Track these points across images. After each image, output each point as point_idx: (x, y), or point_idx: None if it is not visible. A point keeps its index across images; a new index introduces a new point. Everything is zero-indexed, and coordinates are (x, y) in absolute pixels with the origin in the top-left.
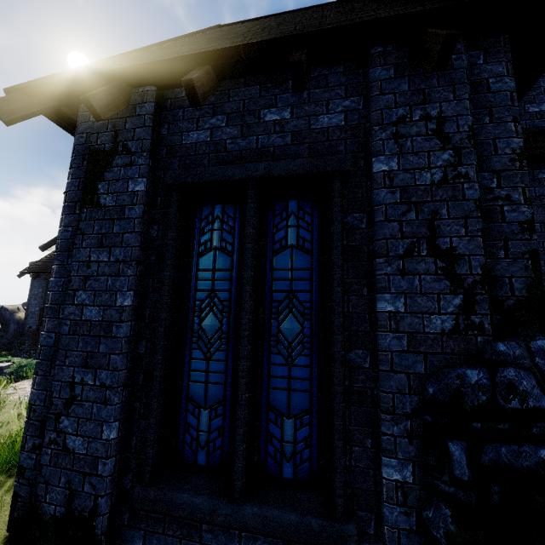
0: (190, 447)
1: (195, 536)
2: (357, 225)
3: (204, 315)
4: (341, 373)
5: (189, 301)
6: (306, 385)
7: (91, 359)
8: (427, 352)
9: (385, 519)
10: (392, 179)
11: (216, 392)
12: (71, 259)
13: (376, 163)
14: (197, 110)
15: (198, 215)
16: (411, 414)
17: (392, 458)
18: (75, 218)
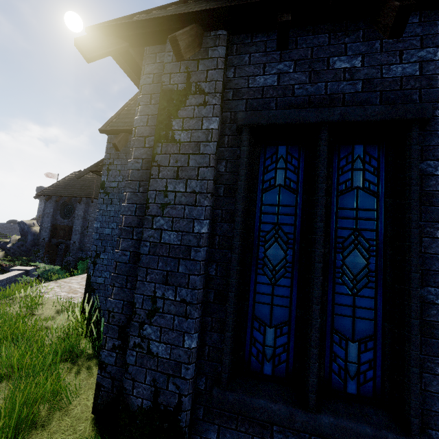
0: (256, 359)
1: (266, 434)
2: (431, 171)
3: (269, 245)
4: (418, 308)
5: (254, 231)
6: (370, 314)
7: (171, 278)
8: None
9: None
10: None
11: (281, 314)
12: (142, 187)
13: None
14: (263, 55)
15: (262, 154)
16: None
17: None
18: (145, 151)
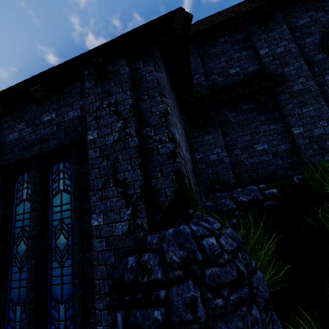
0: None
1: None
2: (88, 172)
3: (19, 243)
4: (78, 270)
5: (11, 235)
6: (70, 279)
7: None
8: (115, 248)
9: None
10: (94, 143)
11: (24, 293)
12: None
13: (88, 135)
14: (12, 122)
15: (16, 181)
16: (109, 292)
17: (100, 326)
18: None
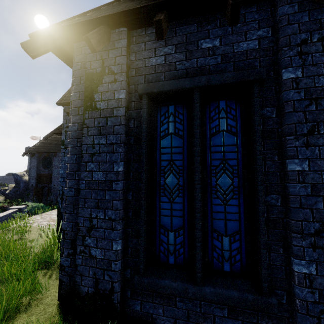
0: (163, 254)
1: (172, 303)
2: (269, 115)
3: (167, 175)
4: (264, 209)
5: (156, 167)
6: (236, 216)
7: (101, 204)
8: None
9: (297, 295)
10: (298, 83)
11: (178, 222)
12: (79, 143)
13: (286, 73)
14: (154, 43)
15: (158, 112)
16: (314, 233)
17: (302, 260)
18: (79, 117)
